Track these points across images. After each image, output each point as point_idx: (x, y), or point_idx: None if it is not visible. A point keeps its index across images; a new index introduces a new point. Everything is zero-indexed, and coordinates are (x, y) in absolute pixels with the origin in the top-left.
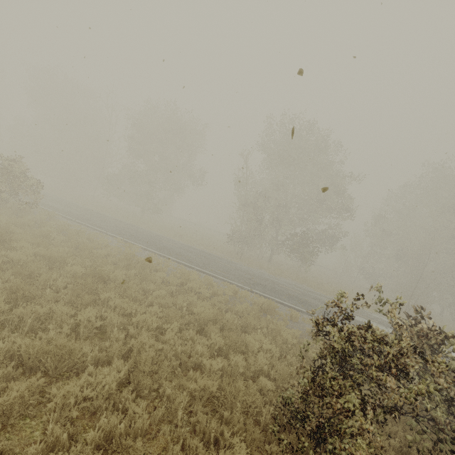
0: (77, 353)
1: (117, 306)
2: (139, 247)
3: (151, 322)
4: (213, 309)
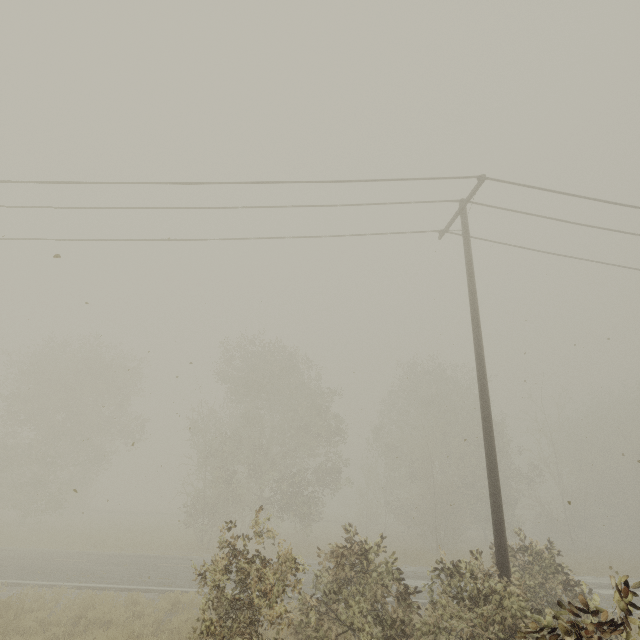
0: None
1: None
2: (2, 585)
3: None
4: (123, 634)
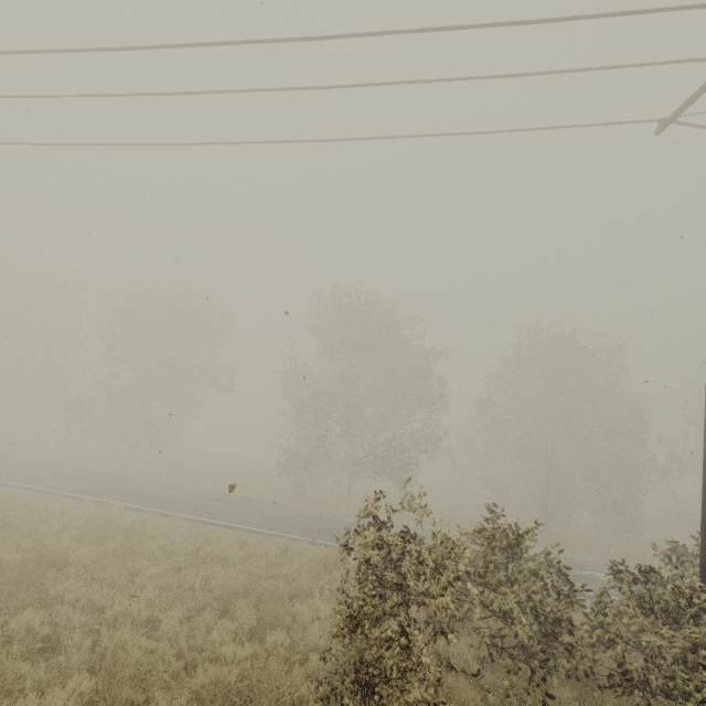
0: (9, 676)
1: (80, 600)
2: (124, 508)
3: (139, 612)
4: (243, 575)
